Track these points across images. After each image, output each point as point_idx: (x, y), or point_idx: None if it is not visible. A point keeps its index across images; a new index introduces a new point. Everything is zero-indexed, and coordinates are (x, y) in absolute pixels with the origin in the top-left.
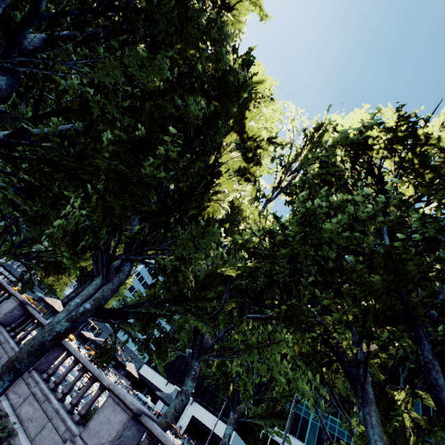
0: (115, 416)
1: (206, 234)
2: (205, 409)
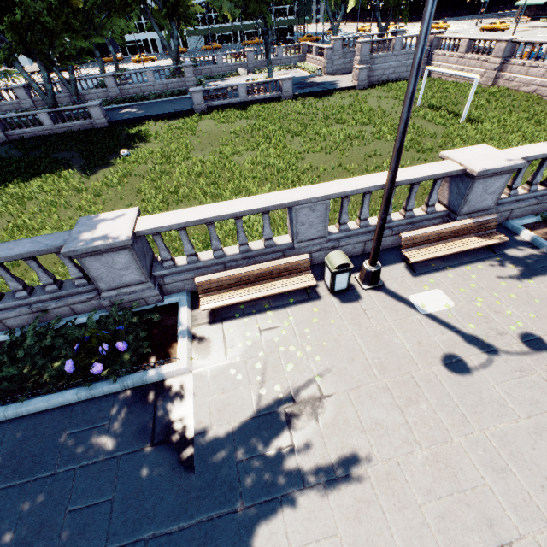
0: (110, 80)
1: None
2: None
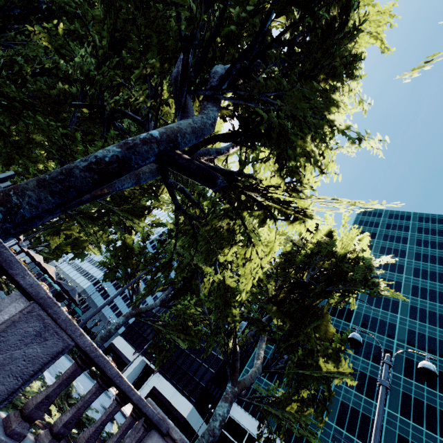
0: None
1: (63, 49)
2: (167, 382)
